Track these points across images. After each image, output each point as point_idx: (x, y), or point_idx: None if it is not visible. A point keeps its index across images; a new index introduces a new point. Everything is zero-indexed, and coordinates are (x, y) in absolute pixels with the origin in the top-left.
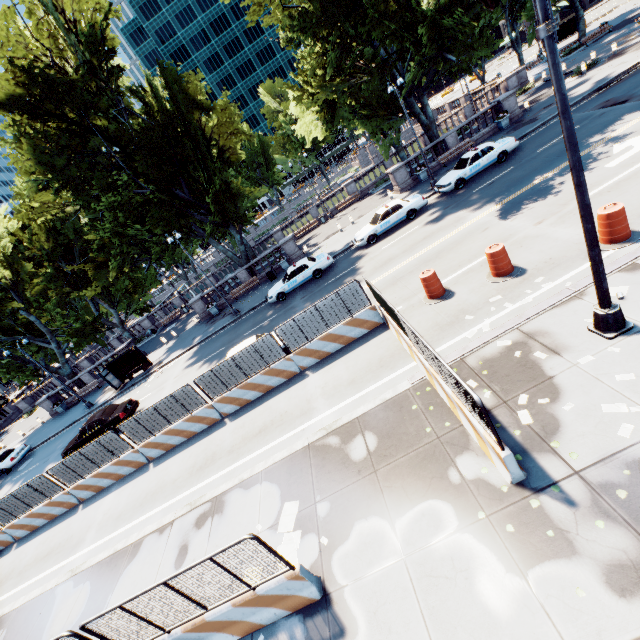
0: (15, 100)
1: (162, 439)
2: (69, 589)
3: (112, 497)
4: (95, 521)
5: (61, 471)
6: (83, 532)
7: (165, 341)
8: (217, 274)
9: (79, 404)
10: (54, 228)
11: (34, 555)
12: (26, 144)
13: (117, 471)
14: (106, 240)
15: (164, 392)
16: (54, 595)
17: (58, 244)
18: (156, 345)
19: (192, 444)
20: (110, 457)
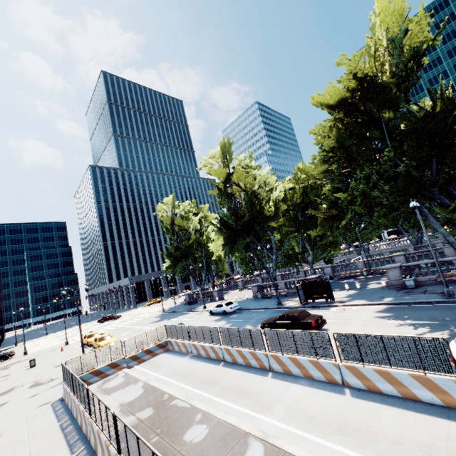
0: (341, 103)
1: (370, 374)
2: (260, 451)
3: (300, 389)
4: (283, 399)
5: (272, 336)
6: (272, 400)
7: (347, 287)
8: (409, 255)
9: (270, 299)
10: (305, 192)
11: (232, 382)
12: (333, 129)
13: (309, 369)
14: (347, 198)
15: (351, 327)
16: (246, 441)
17: (303, 201)
18: (334, 287)
19: (414, 410)
20: (310, 353)
